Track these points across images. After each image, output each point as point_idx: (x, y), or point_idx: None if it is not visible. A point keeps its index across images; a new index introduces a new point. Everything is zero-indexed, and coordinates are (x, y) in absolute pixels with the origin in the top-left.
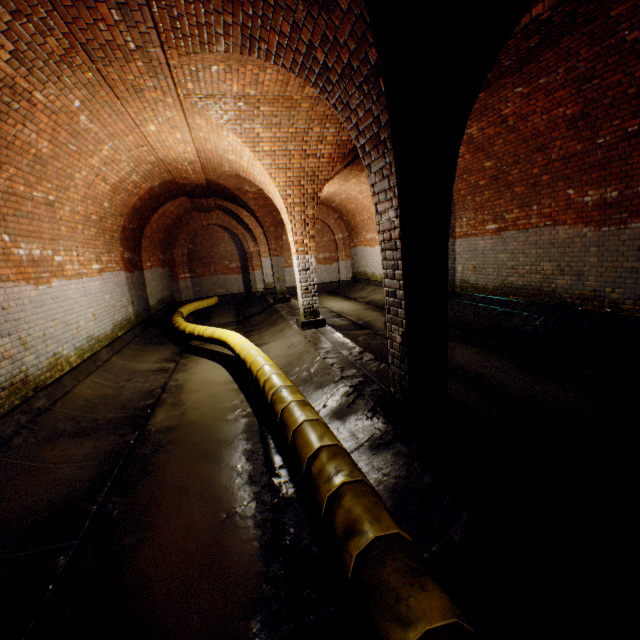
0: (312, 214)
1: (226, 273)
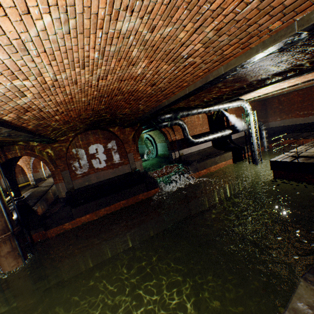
0: (29, 166)
1: (36, 172)
